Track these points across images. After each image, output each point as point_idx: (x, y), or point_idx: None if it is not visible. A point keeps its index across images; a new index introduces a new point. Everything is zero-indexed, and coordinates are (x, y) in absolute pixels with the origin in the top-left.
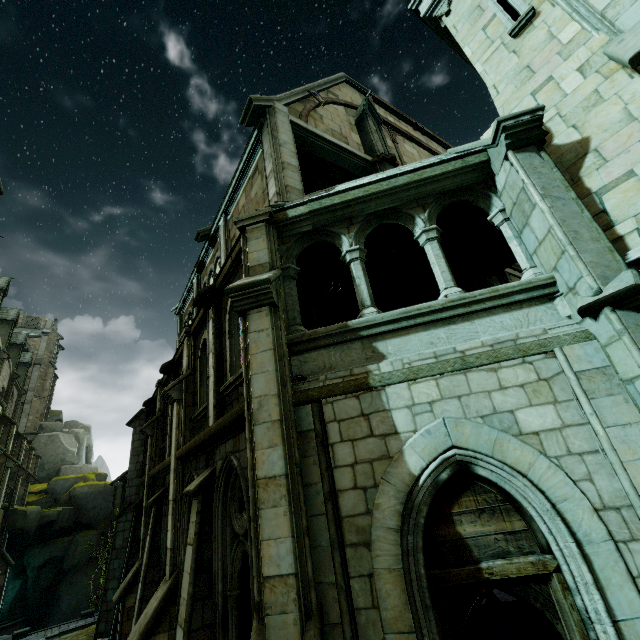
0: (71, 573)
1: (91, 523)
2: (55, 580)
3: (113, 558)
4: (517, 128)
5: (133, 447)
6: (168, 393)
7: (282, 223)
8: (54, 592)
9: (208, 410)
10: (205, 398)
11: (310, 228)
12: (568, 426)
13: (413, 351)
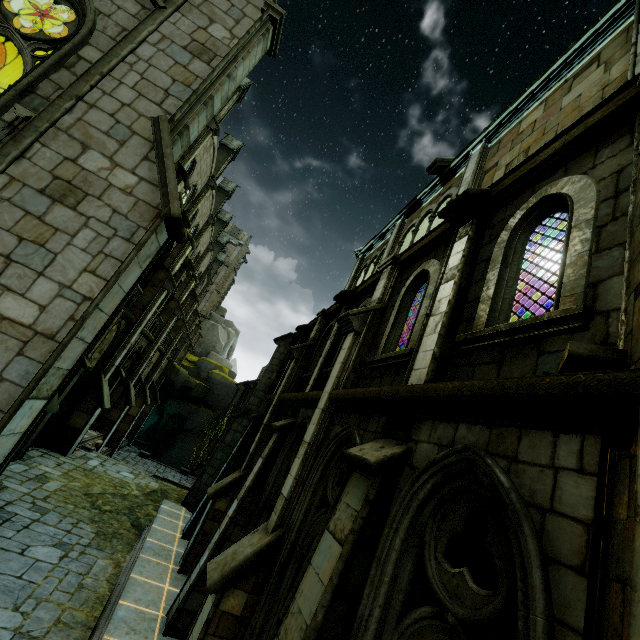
0: (187, 433)
1: (212, 405)
2: (176, 431)
3: (219, 448)
4: None
5: (271, 363)
6: (350, 318)
7: None
8: (172, 439)
9: (414, 359)
10: (393, 344)
11: None
12: None
13: None
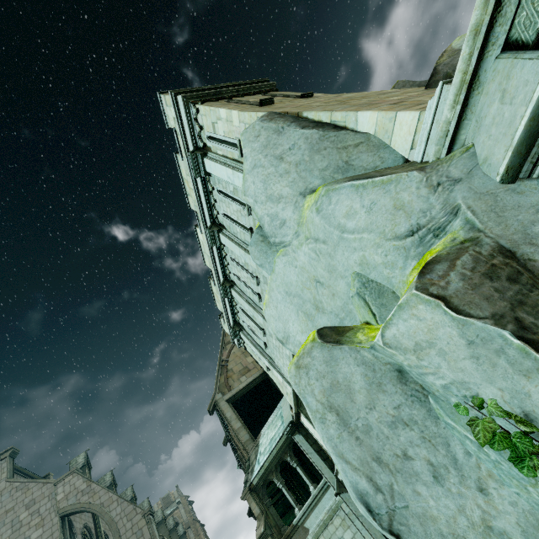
0: None
1: None
2: None
3: None
4: (288, 432)
5: None
6: None
7: (254, 487)
8: None
9: None
10: None
11: (263, 482)
12: (355, 534)
13: (314, 522)
